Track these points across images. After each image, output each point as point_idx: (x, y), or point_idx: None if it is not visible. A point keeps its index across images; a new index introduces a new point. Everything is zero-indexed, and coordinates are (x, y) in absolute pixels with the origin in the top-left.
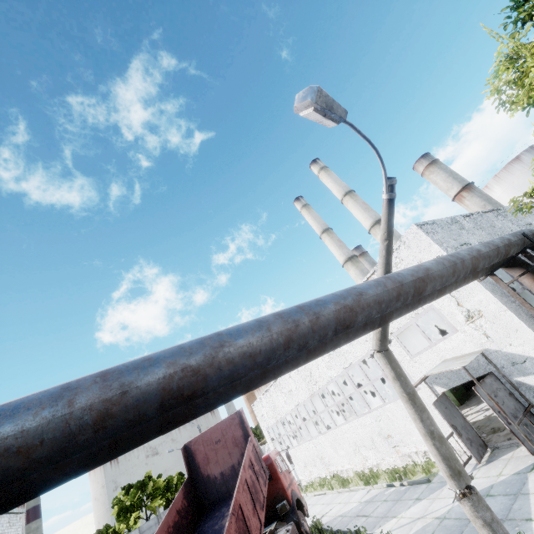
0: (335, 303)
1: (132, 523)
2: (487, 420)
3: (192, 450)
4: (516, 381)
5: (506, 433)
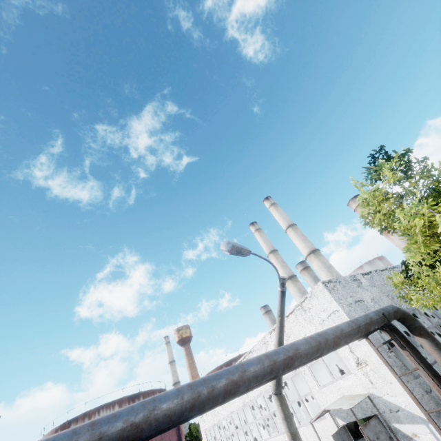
0: (227, 378)
1: None
2: None
3: None
4: (393, 427)
5: None
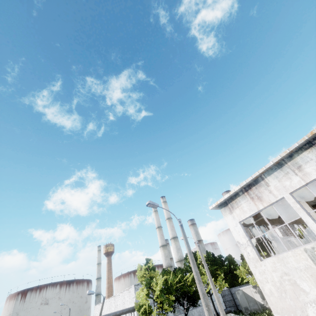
0: None
1: None
2: None
3: None
4: None
5: None
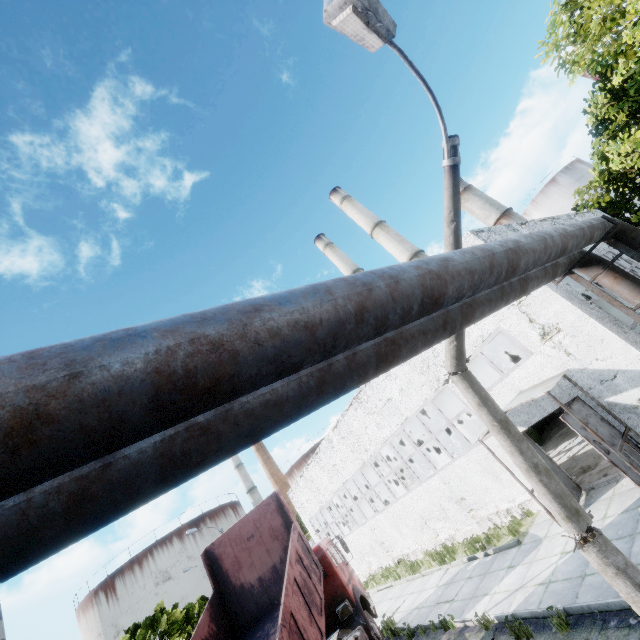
0: (416, 267)
1: None
2: (572, 460)
3: (216, 554)
4: (607, 403)
5: (600, 470)
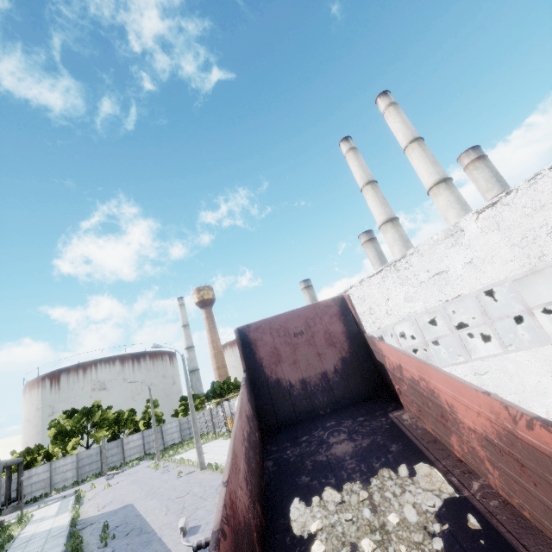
0: None
1: (69, 448)
2: None
3: (250, 338)
4: None
5: None
